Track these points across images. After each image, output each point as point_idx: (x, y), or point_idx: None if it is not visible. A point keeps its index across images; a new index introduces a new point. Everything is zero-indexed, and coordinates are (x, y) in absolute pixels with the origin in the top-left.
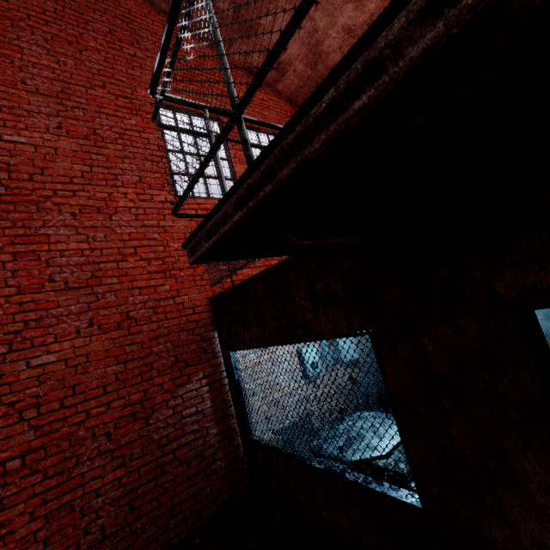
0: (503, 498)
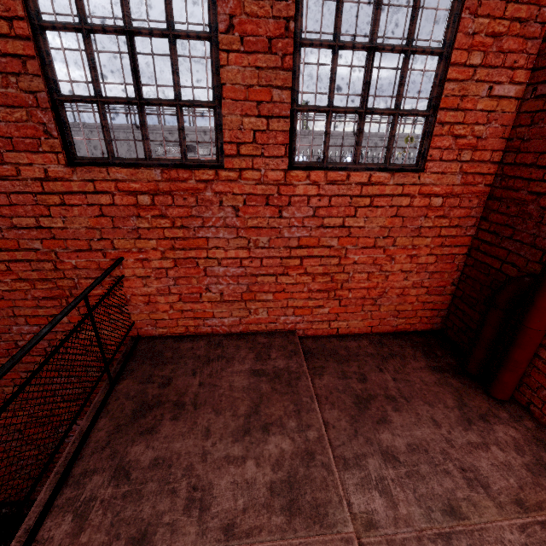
0: None
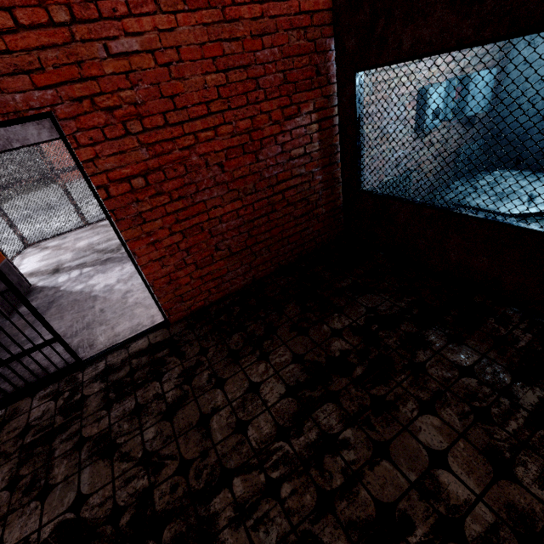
0: None
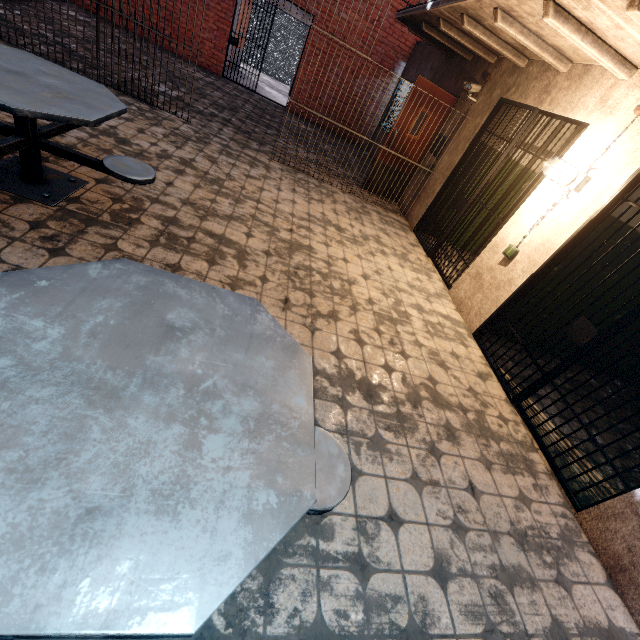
0: None
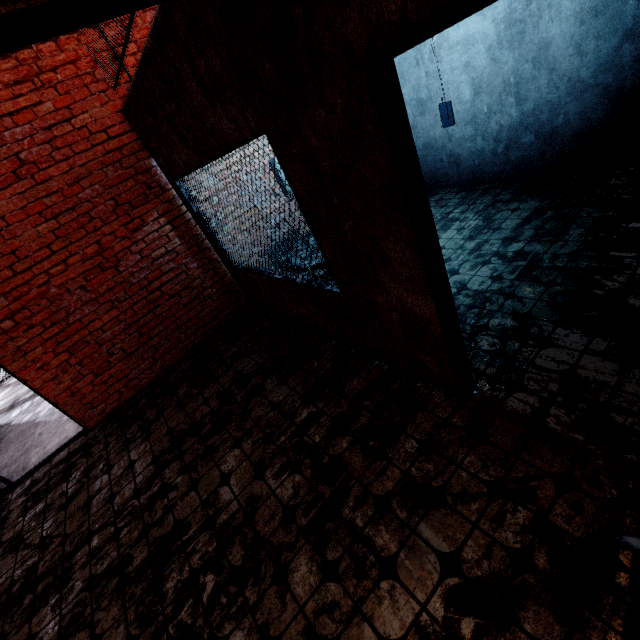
0: (380, 274)
